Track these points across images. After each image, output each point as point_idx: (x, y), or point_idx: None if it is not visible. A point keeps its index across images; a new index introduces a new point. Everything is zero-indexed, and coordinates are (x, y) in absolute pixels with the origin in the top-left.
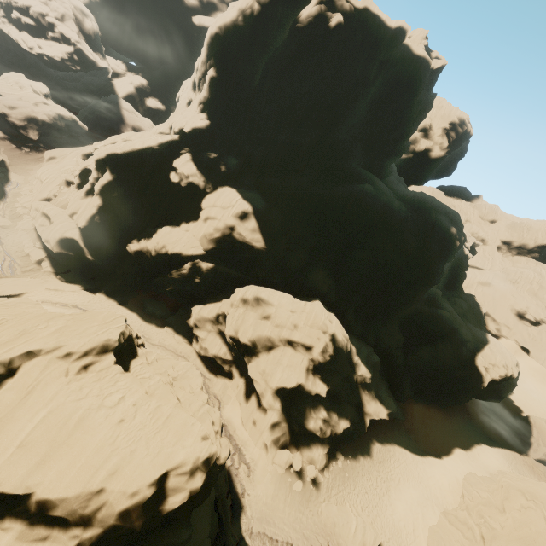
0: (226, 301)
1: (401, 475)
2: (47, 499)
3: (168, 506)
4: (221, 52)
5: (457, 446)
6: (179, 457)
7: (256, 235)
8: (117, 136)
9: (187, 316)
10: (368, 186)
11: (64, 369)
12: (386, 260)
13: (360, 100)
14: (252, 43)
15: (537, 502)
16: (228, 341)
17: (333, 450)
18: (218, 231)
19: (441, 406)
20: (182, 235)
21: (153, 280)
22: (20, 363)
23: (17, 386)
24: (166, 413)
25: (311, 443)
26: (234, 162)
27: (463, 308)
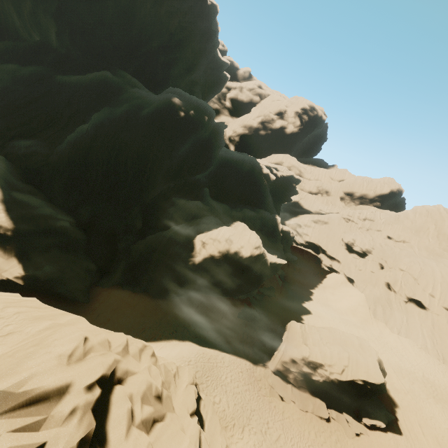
0: None
1: None
2: None
3: None
4: None
5: (138, 337)
6: None
7: None
8: None
9: None
10: (105, 71)
11: None
12: (94, 123)
13: None
14: None
15: None
16: None
17: None
18: None
19: (155, 295)
20: None
21: None
22: None
23: None
24: None
25: None
26: None
27: (245, 214)
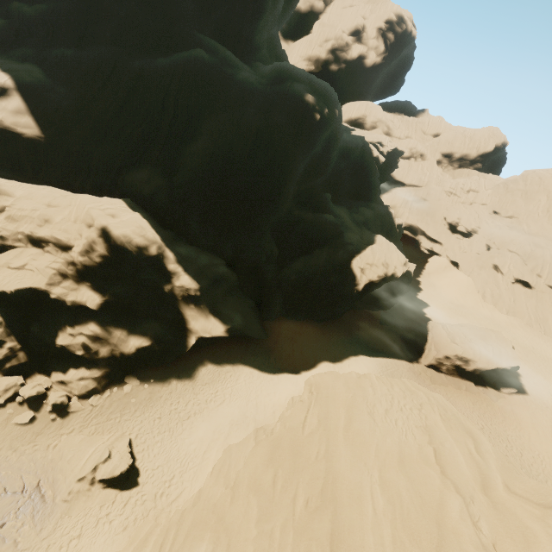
0: None
1: (230, 395)
2: None
3: None
4: None
5: (326, 360)
6: None
7: (23, 118)
8: None
9: None
10: (198, 50)
11: None
12: (222, 144)
13: None
14: None
15: (314, 393)
16: None
17: (126, 374)
18: None
19: (318, 320)
20: None
21: None
22: None
23: None
24: None
25: (70, 366)
26: None
27: (366, 216)
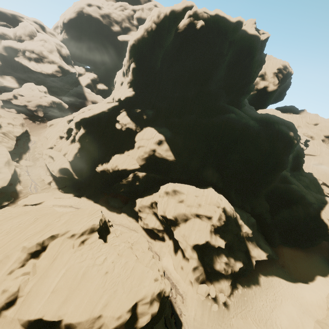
0: (155, 194)
1: (282, 297)
2: (70, 323)
3: (139, 324)
4: (137, 53)
5: (318, 274)
6: (142, 293)
7: (168, 152)
8: (85, 108)
9: (133, 206)
10: (232, 114)
11: (71, 244)
12: (250, 158)
13: (220, 65)
14: (153, 45)
15: None
16: (159, 218)
17: (234, 282)
18: (146, 153)
19: (302, 248)
20: (126, 158)
21: (112, 186)
22: (48, 242)
23: (48, 256)
24: (131, 266)
25: (219, 278)
26: (150, 112)
27: (306, 182)
